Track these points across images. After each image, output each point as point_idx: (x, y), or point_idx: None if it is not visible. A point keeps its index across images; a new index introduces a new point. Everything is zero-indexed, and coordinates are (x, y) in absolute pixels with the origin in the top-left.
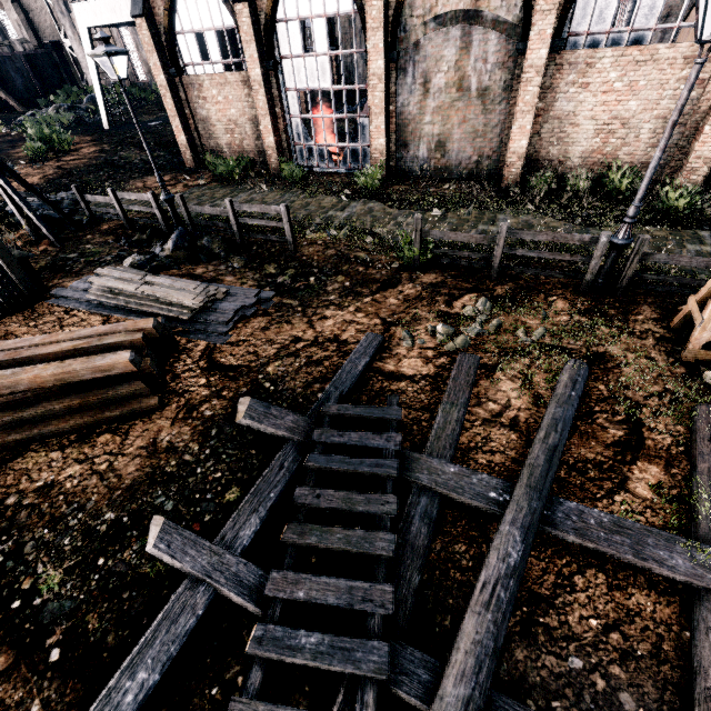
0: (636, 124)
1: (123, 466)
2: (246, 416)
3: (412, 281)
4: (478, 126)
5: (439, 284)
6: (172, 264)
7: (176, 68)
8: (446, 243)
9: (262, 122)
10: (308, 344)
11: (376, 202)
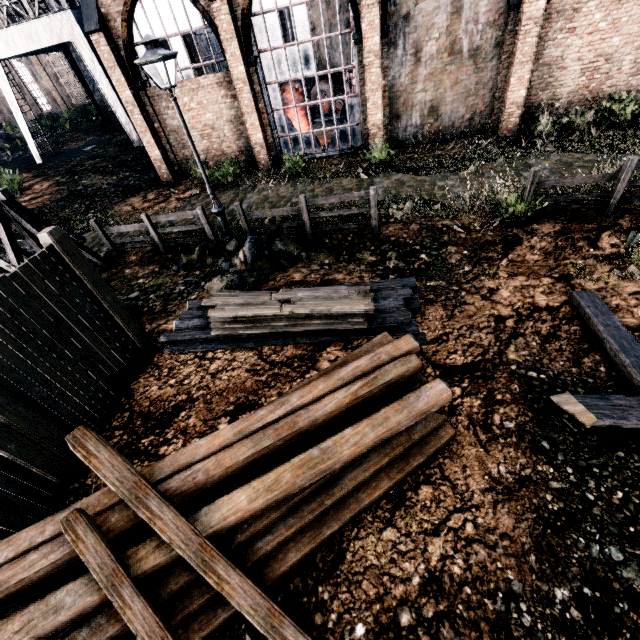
0: (618, 58)
1: (493, 520)
2: (597, 416)
3: (533, 234)
4: (470, 85)
5: (564, 231)
6: (263, 277)
7: (140, 81)
8: (547, 192)
9: (248, 120)
10: (517, 320)
11: (397, 174)
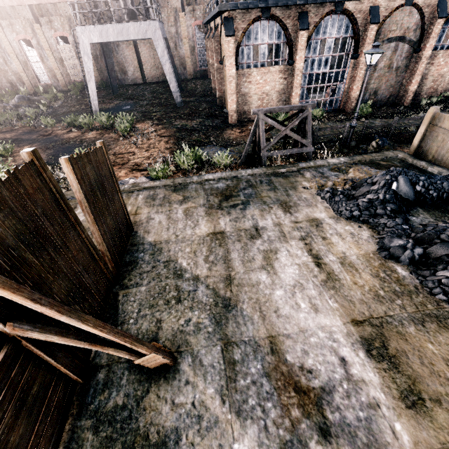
0: (444, 77)
1: None
2: None
3: None
4: (392, 82)
5: None
6: None
7: (239, 65)
8: None
9: (295, 91)
10: None
11: (377, 119)
